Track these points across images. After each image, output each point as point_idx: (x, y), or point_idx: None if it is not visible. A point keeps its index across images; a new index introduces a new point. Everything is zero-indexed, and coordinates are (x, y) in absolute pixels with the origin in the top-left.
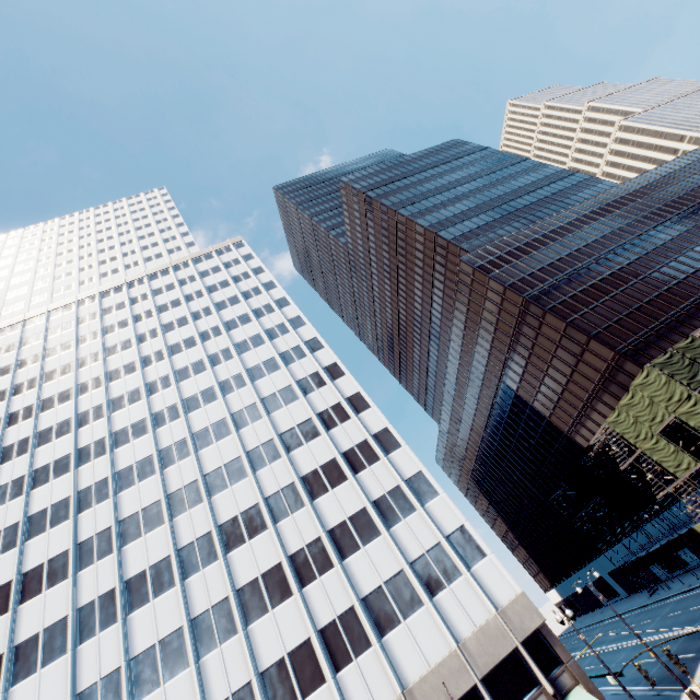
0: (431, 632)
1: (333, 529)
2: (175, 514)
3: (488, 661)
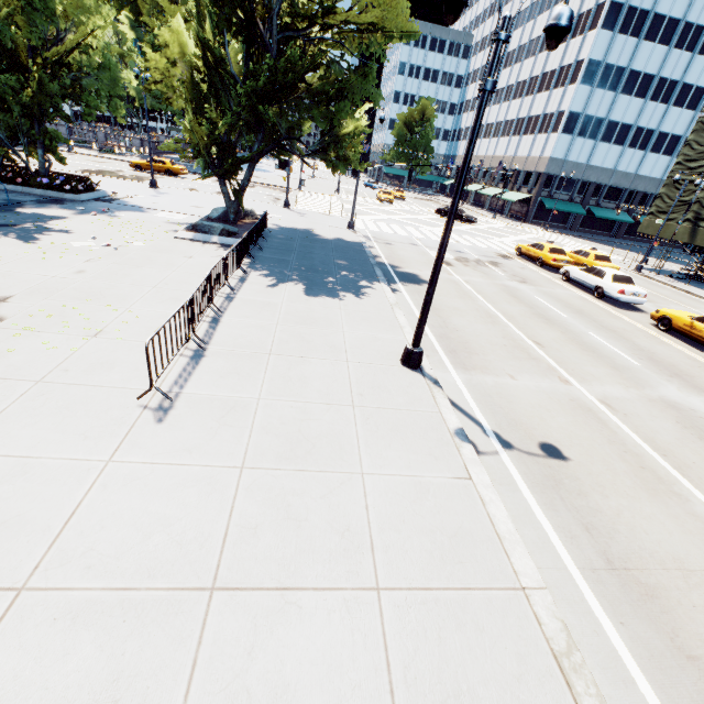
0: (528, 146)
1: (544, 74)
2: (527, 22)
3: (527, 168)
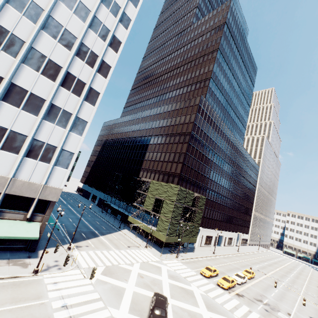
0: (7, 164)
1: (15, 85)
2: None
3: (17, 192)
